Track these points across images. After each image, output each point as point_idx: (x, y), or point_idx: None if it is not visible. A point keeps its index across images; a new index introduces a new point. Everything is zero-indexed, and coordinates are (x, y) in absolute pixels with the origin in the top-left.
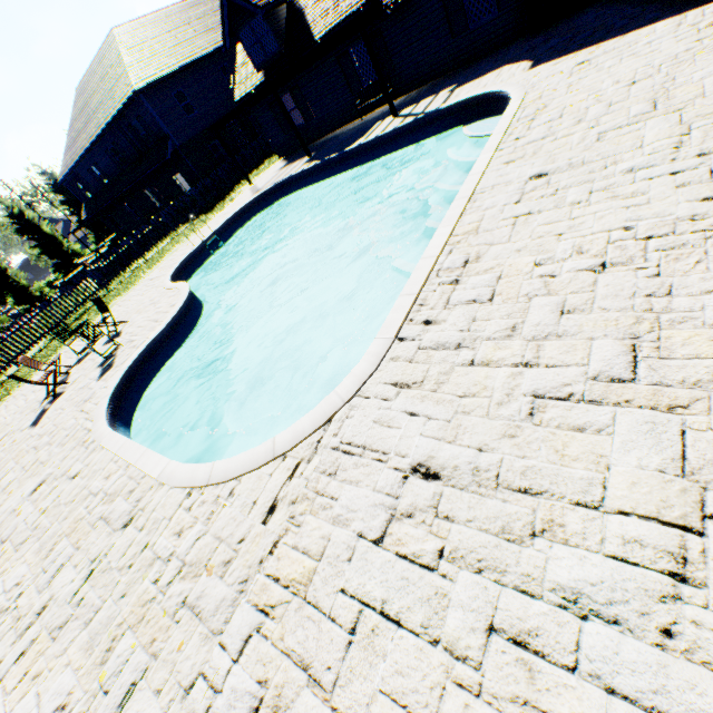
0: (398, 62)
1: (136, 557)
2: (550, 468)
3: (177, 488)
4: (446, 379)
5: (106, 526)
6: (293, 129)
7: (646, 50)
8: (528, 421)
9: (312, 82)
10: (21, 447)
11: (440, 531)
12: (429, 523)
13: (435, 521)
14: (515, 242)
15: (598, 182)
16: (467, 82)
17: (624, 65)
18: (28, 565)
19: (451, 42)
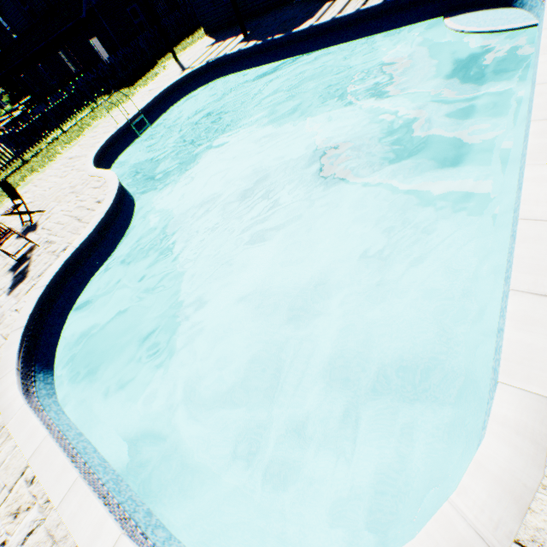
0: None
1: None
2: None
3: None
4: None
5: None
6: None
7: None
8: None
9: None
10: None
11: None
12: None
13: None
14: None
15: None
16: None
17: None
18: None
19: None
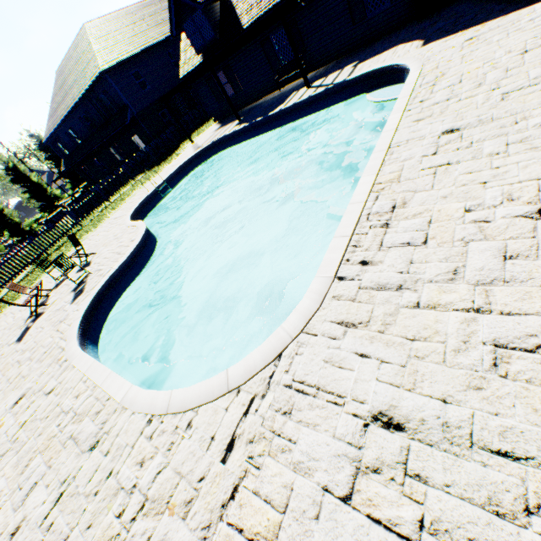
0: (309, 45)
1: (101, 484)
2: (533, 431)
3: (138, 414)
4: (392, 320)
5: (75, 446)
6: (226, 99)
7: (531, 25)
8: (494, 373)
9: (240, 62)
10: (8, 360)
11: (415, 495)
12: (401, 482)
13: (407, 482)
14: (439, 189)
15: (513, 135)
16: (367, 59)
17: (512, 38)
18: (6, 479)
19: (352, 28)
